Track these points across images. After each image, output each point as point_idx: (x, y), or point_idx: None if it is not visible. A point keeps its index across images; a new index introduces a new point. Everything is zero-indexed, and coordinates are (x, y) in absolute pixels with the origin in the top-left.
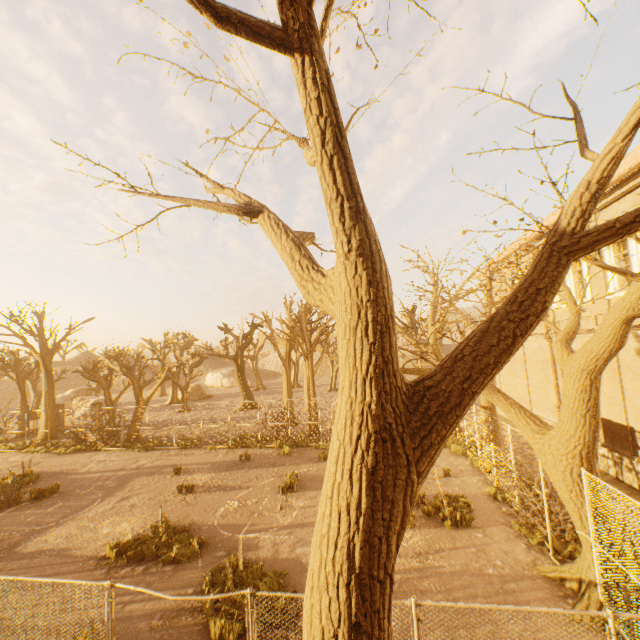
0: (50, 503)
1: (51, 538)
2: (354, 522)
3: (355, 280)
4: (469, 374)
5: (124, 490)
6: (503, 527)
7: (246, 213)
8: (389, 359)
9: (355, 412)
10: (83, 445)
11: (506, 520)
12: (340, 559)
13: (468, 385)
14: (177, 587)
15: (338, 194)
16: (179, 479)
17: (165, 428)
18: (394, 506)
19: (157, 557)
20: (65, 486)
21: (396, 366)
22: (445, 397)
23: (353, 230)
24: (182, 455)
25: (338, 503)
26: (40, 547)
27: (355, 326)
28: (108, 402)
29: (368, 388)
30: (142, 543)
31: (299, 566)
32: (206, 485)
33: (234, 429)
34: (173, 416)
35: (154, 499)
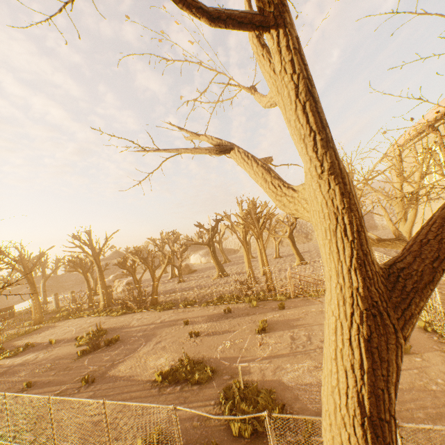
0: (116, 347)
1: (122, 369)
2: (359, 378)
3: (329, 194)
4: (437, 255)
5: (156, 337)
6: (437, 352)
7: (221, 152)
8: (367, 251)
9: (345, 295)
10: (126, 309)
11: (439, 347)
12: (352, 405)
13: (437, 264)
14: (203, 400)
15: (310, 131)
16: (188, 328)
17: (172, 294)
18: (389, 364)
19: (186, 380)
20: (122, 336)
21: (372, 256)
22: (418, 276)
23: (324, 156)
24: (186, 312)
25: (343, 364)
26: (117, 375)
27: (334, 229)
28: (135, 281)
29: (353, 276)
30: (175, 371)
31: (282, 385)
32: (206, 331)
33: (215, 291)
34: (175, 286)
35: (176, 342)
